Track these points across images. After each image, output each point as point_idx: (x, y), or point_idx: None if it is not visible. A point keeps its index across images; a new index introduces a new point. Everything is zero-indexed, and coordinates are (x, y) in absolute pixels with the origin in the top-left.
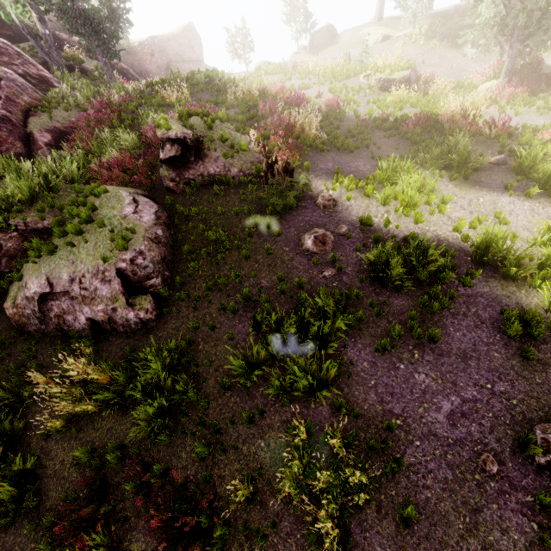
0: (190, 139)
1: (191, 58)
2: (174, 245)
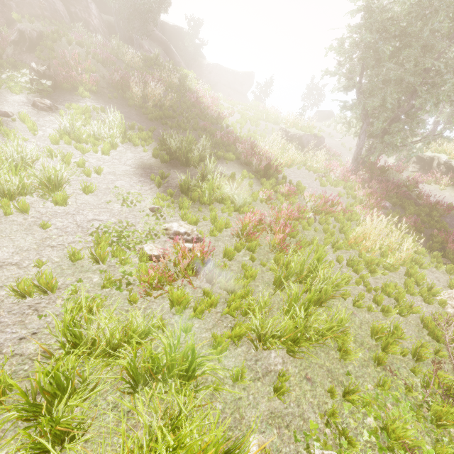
0: (28, 35)
1: (236, 88)
2: None
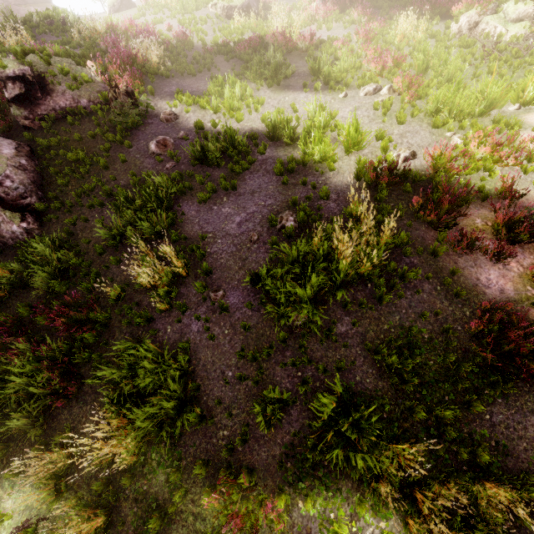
0: (30, 76)
1: None
2: (43, 173)
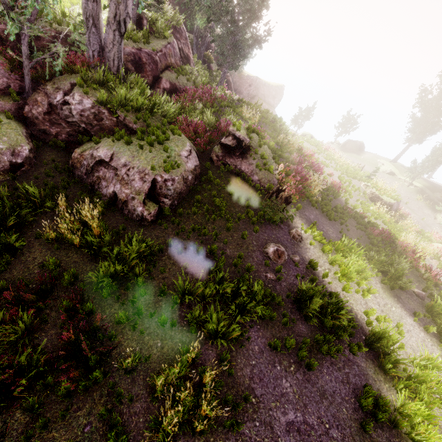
0: (245, 144)
1: (270, 102)
2: (191, 190)
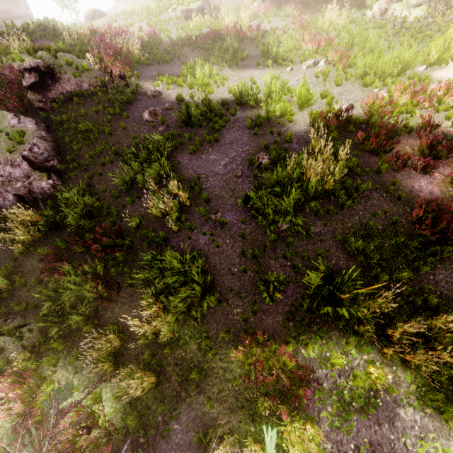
0: (43, 67)
1: (19, 14)
2: (58, 142)
